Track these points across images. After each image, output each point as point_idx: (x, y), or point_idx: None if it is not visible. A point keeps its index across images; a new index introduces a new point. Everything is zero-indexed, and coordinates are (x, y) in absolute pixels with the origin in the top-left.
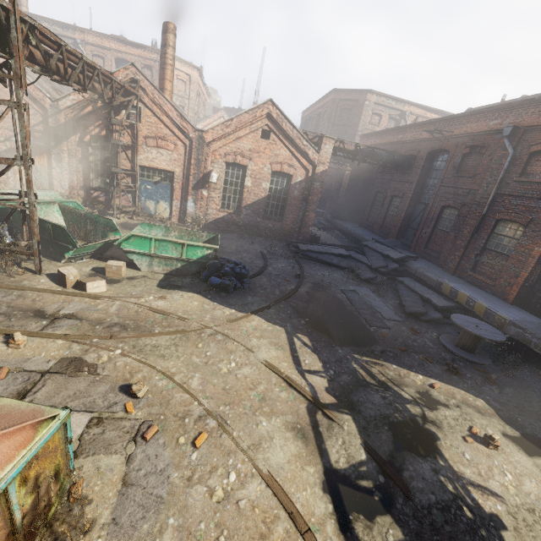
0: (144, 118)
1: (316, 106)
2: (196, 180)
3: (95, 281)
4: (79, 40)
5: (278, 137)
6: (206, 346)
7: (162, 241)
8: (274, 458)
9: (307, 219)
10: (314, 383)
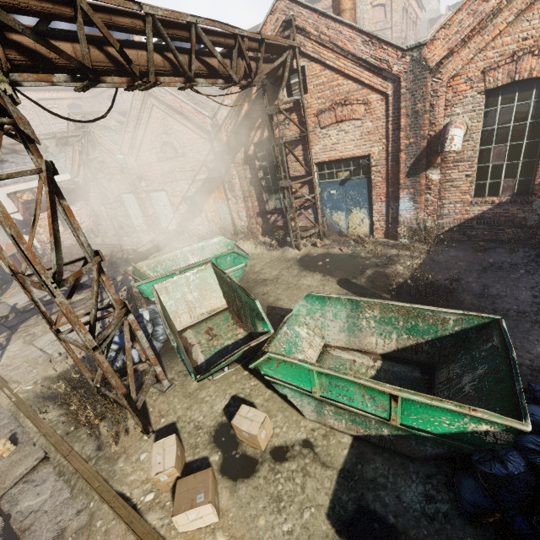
0: (310, 83)
1: None
2: (413, 157)
3: (192, 505)
4: None
5: None
6: None
7: (335, 377)
8: None
9: None
10: None
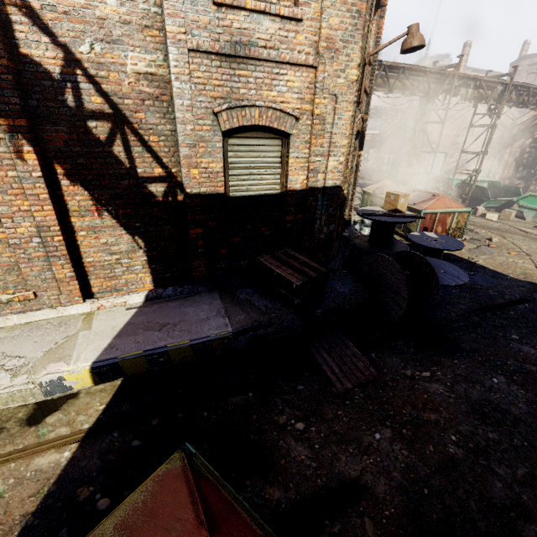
0: None
1: None
2: None
3: (492, 213)
4: None
5: None
6: None
7: None
8: None
9: None
10: None
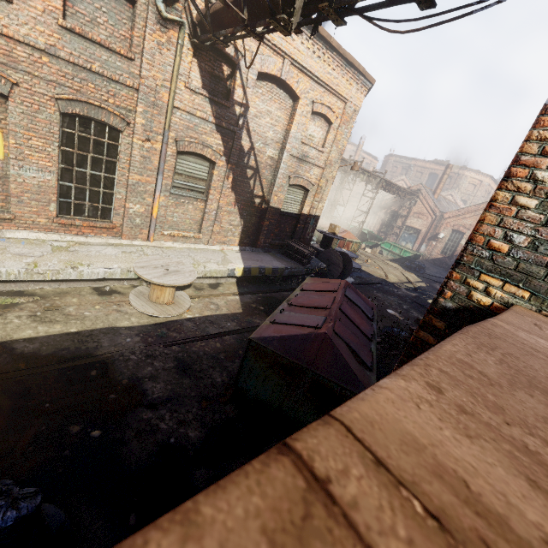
0: (416, 205)
1: None
2: (431, 235)
3: (368, 248)
4: (413, 164)
5: None
6: (390, 267)
7: (395, 246)
8: (389, 275)
9: None
10: (416, 284)
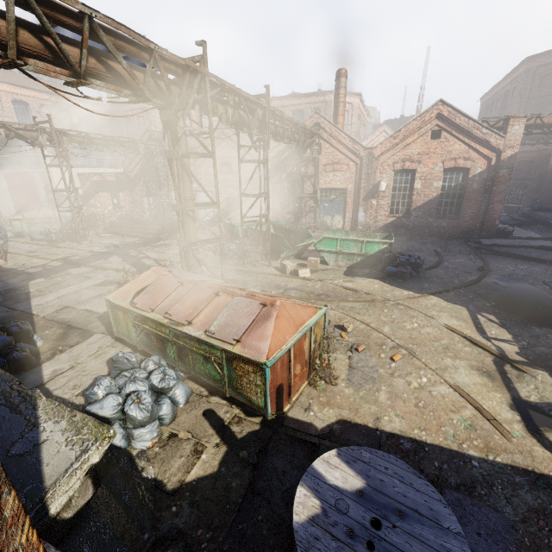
0: (323, 151)
1: (501, 86)
2: (366, 192)
3: (304, 269)
4: None
5: (450, 133)
6: (390, 311)
7: (346, 240)
8: (459, 379)
9: (491, 212)
10: (502, 347)
